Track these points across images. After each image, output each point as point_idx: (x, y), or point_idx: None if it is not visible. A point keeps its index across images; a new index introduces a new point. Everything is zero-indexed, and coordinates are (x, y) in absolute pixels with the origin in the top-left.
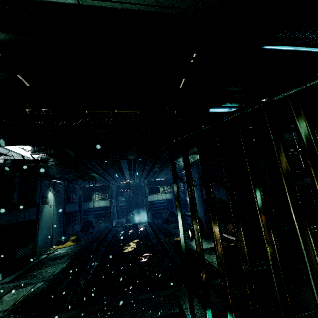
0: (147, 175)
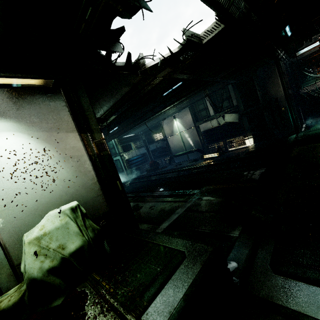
0: (140, 123)
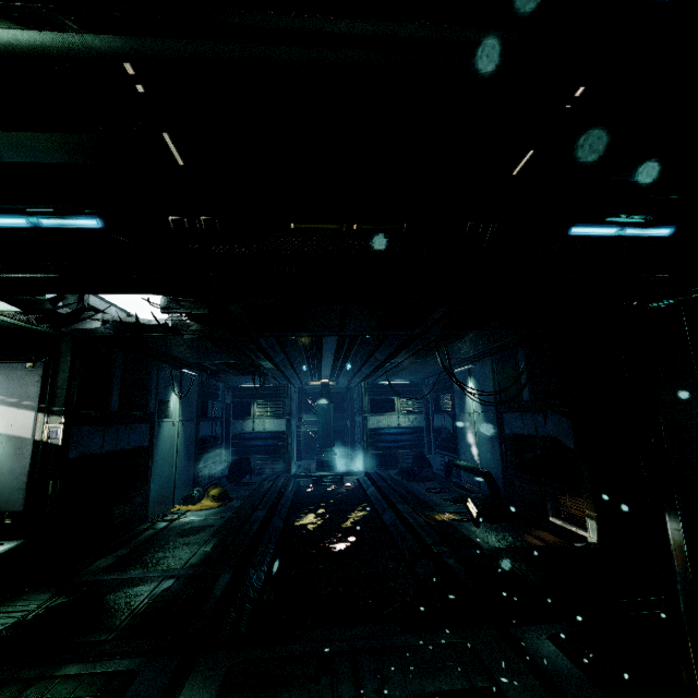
0: (373, 371)
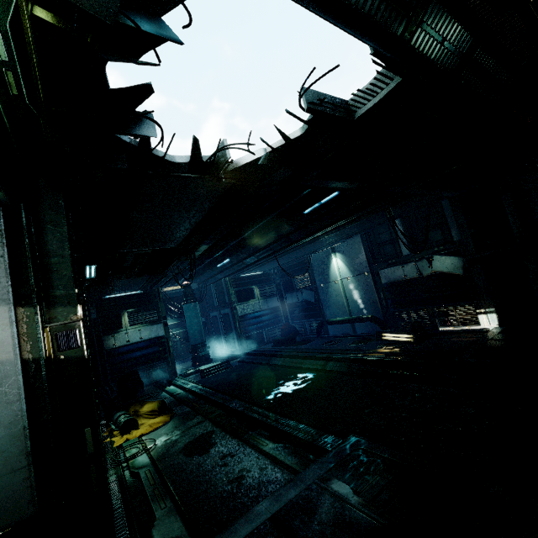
0: (265, 257)
